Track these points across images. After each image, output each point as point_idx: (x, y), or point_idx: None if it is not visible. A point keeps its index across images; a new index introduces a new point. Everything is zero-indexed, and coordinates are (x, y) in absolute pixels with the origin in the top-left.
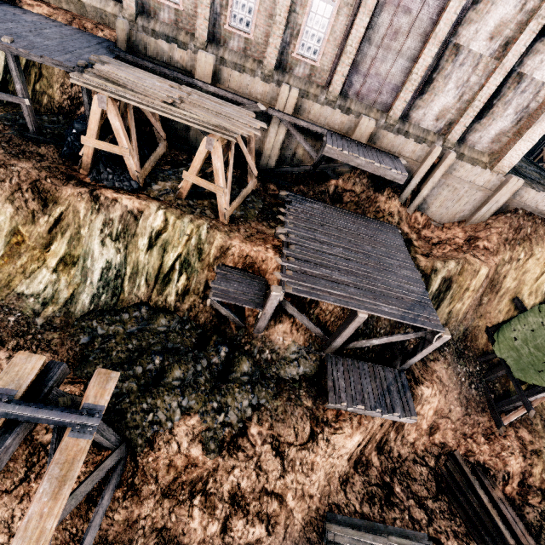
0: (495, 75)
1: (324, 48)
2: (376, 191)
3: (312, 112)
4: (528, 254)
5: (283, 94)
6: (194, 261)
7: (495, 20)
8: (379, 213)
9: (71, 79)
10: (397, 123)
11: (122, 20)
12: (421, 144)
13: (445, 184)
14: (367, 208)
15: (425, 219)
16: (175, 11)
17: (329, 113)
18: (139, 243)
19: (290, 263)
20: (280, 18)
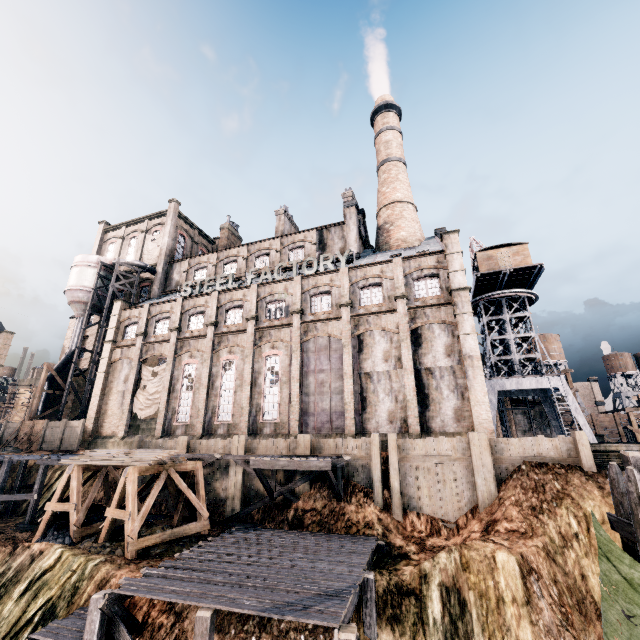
0: (405, 376)
1: (280, 409)
2: (337, 498)
3: (262, 447)
4: (579, 517)
5: (235, 442)
6: (62, 607)
7: (380, 353)
8: (352, 526)
9: (60, 461)
10: (354, 437)
11: (138, 436)
12: (361, 438)
13: (413, 467)
14: (333, 522)
15: (426, 522)
16: (186, 426)
17: (274, 443)
18: (16, 590)
19: (154, 570)
20: (245, 404)
